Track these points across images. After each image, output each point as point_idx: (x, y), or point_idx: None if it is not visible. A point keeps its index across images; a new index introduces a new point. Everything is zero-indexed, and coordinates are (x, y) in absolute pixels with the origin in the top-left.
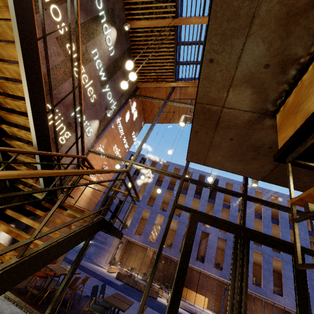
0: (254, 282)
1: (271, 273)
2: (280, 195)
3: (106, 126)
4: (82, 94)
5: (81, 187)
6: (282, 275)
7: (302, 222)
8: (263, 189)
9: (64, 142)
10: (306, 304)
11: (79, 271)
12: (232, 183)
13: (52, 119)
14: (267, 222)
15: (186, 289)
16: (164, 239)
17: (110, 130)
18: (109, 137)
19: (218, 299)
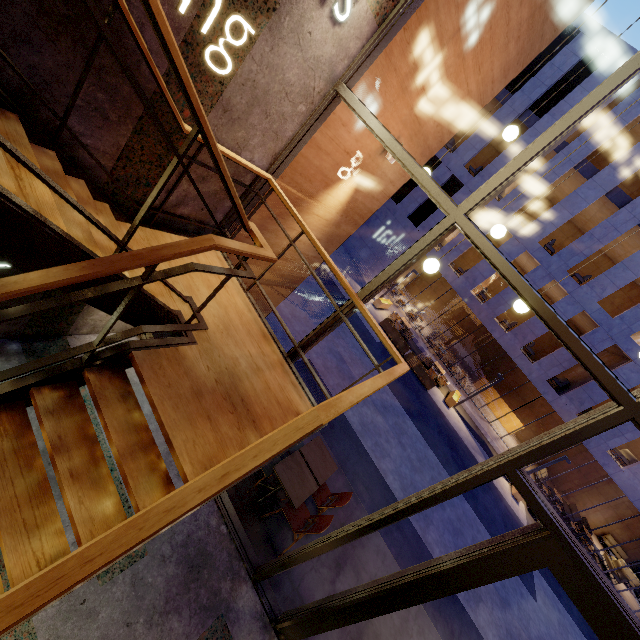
0: None
1: None
2: None
3: None
4: None
5: (308, 201)
6: None
7: None
8: None
9: (230, 68)
10: None
11: (323, 296)
12: None
13: None
14: None
15: (495, 393)
16: (410, 514)
17: None
18: (448, 13)
19: None
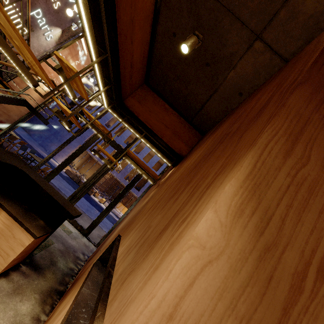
0: None
1: None
2: None
3: (70, 38)
4: (29, 6)
5: None
6: None
7: None
8: None
9: None
10: (128, 190)
11: None
12: None
13: (9, 11)
14: None
15: (121, 204)
16: (74, 136)
17: (75, 43)
18: (73, 50)
19: None
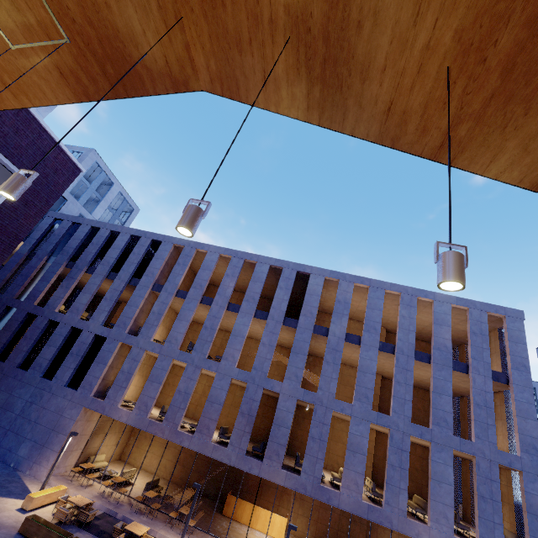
0: (370, 492)
1: (405, 472)
2: (438, 298)
3: None
4: None
5: None
6: (430, 475)
7: (481, 353)
8: (402, 288)
9: None
10: None
11: None
12: (338, 280)
13: None
14: (404, 359)
15: (245, 503)
16: None
17: None
18: None
19: (314, 513)
